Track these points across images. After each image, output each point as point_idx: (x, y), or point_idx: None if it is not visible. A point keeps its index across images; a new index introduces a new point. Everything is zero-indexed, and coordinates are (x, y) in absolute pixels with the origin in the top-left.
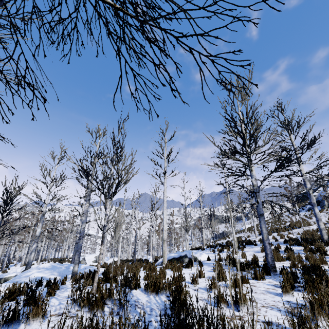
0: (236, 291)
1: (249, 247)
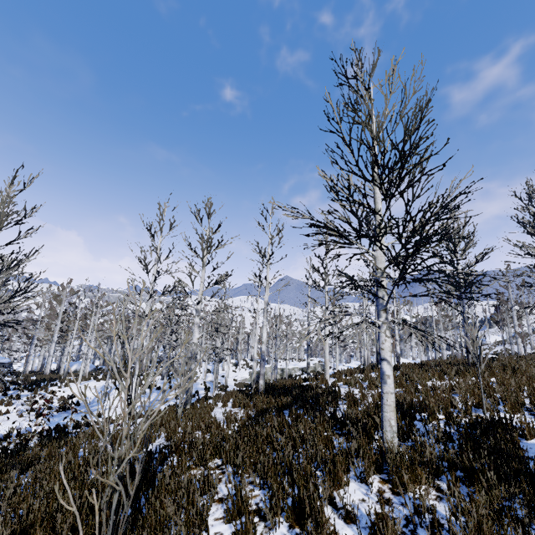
0: None
1: None
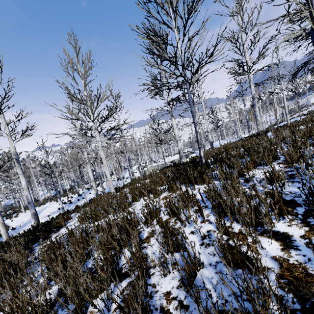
0: None
1: None
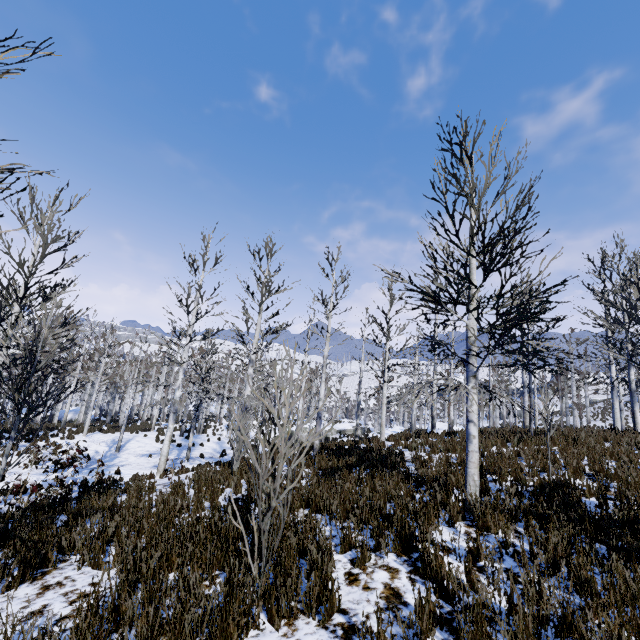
0: None
1: None
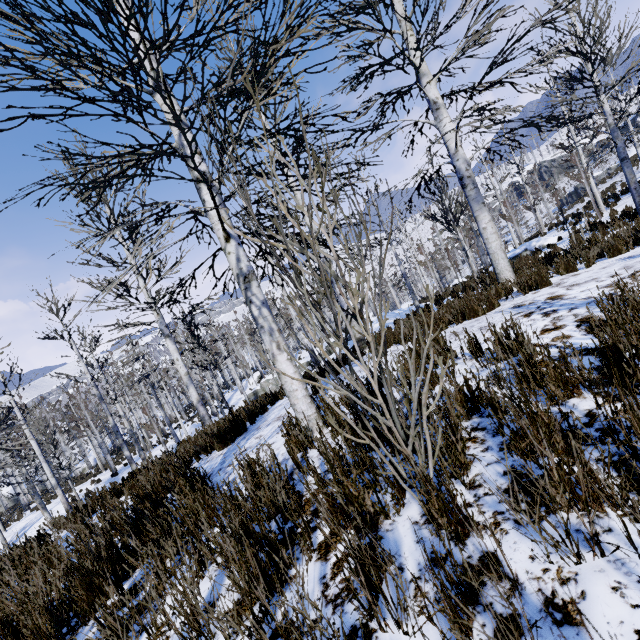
0: (591, 239)
1: (626, 197)
